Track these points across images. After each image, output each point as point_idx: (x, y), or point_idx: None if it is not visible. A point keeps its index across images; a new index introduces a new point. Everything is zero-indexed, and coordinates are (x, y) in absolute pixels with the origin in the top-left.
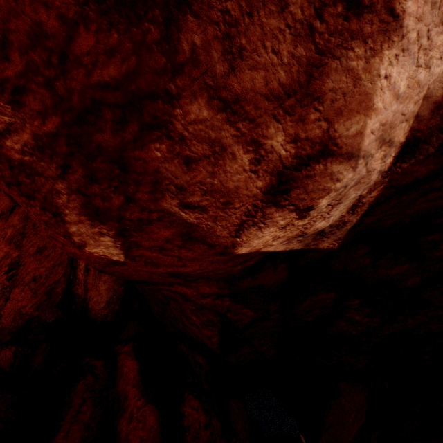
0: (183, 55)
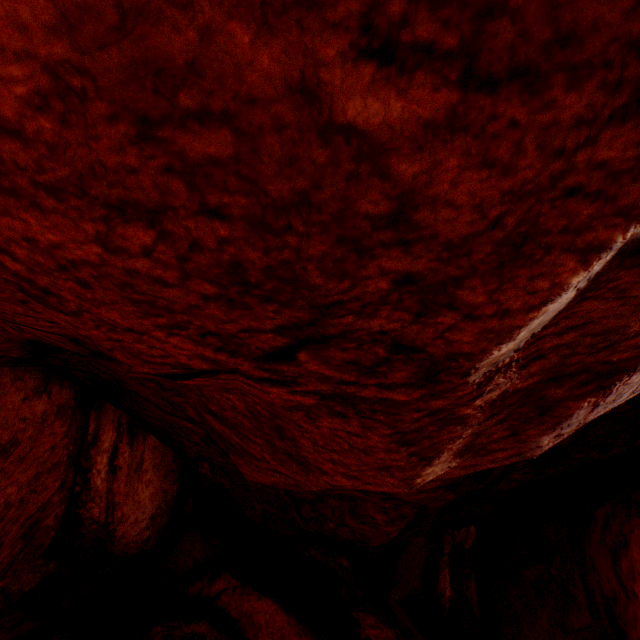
0: None
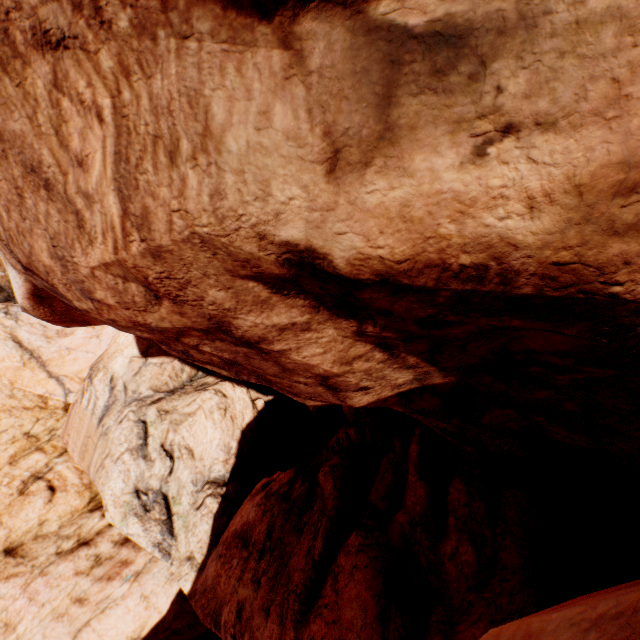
0: (251, 369)
